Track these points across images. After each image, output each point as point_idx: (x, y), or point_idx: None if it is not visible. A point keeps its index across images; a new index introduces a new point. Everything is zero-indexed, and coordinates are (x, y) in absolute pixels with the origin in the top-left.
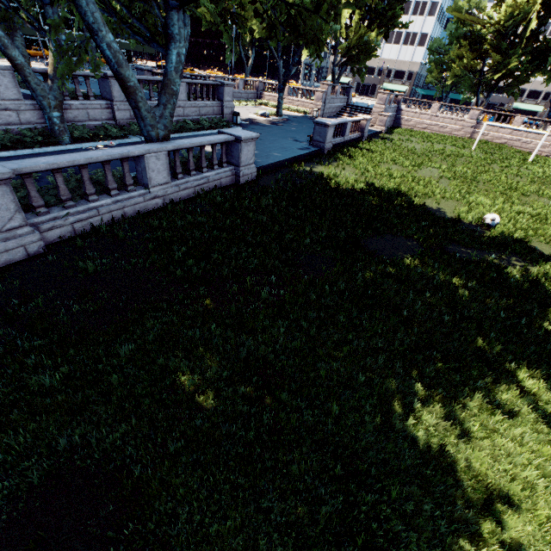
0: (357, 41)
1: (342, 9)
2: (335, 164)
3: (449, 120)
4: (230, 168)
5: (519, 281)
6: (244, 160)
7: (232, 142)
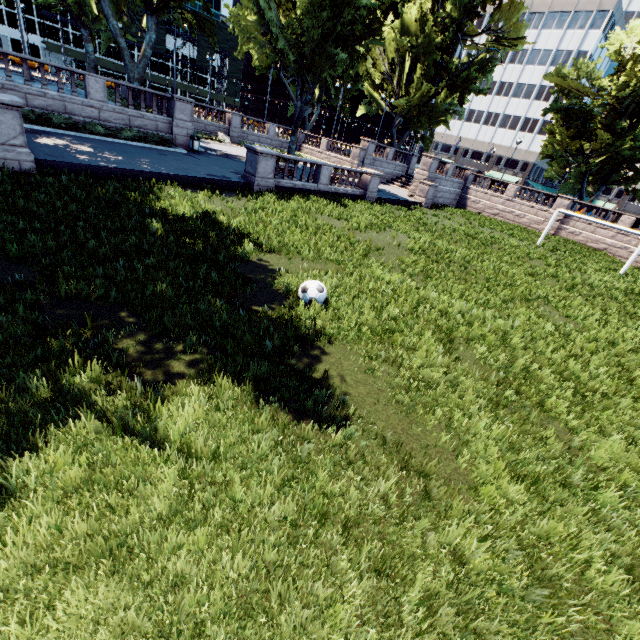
0: (419, 100)
1: (367, 43)
2: (238, 199)
3: (529, 209)
4: None
5: (49, 400)
6: None
7: None
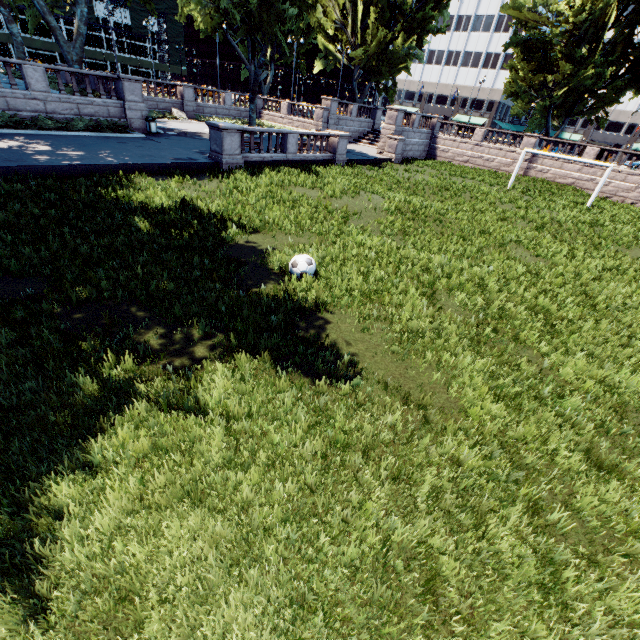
0: (377, 48)
1: None
2: (210, 181)
3: (497, 152)
4: None
5: (96, 392)
6: None
7: None
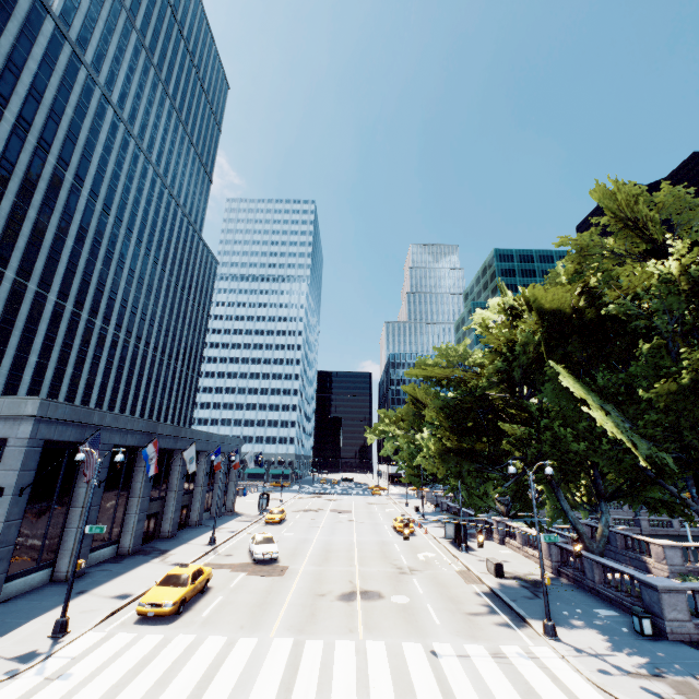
0: None
1: None
2: None
3: None
4: None
5: None
6: None
7: None
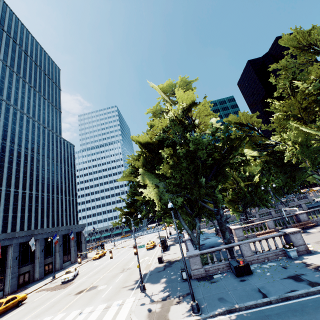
0: None
1: None
2: None
3: None
4: (301, 208)
5: None
6: (303, 206)
7: (299, 204)
